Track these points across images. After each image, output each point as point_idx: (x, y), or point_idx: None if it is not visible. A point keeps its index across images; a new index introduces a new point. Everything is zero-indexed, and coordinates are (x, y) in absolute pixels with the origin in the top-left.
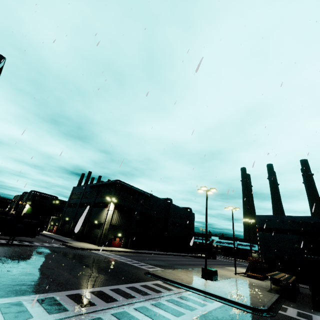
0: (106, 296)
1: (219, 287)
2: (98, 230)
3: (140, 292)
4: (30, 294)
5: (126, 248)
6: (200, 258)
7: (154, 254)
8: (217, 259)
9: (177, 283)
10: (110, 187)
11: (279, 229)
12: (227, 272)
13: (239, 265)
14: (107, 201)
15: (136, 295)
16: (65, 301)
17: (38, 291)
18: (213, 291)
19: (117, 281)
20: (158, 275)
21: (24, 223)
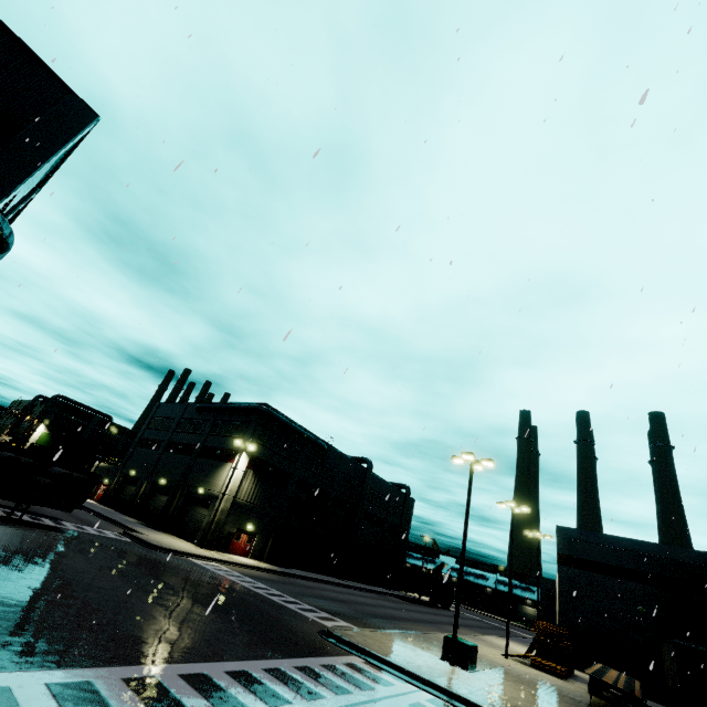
0: (263, 688)
1: (487, 690)
2: (205, 511)
3: (327, 683)
4: (103, 664)
5: (259, 559)
6: (416, 603)
7: (321, 582)
8: (451, 611)
9: (396, 667)
10: (244, 417)
11: (605, 565)
12: (487, 650)
13: (502, 632)
14: (234, 447)
15: (323, 692)
16: (182, 691)
17: (119, 659)
18: (479, 698)
19: (270, 647)
20: (353, 642)
21: (54, 476)
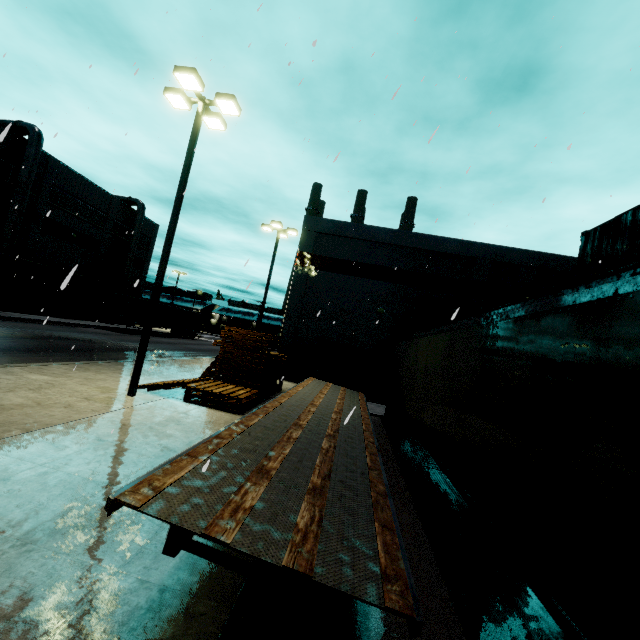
0: None
1: None
2: None
3: None
4: None
5: None
6: (139, 334)
7: None
8: (196, 340)
9: None
10: None
11: (355, 263)
12: (107, 384)
13: None
14: None
15: None
16: None
17: None
18: None
19: None
20: None
21: None
